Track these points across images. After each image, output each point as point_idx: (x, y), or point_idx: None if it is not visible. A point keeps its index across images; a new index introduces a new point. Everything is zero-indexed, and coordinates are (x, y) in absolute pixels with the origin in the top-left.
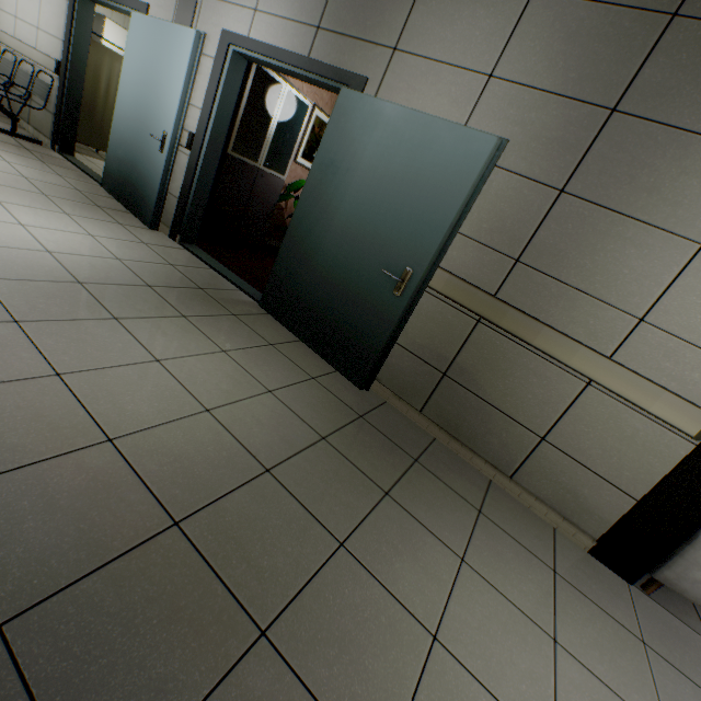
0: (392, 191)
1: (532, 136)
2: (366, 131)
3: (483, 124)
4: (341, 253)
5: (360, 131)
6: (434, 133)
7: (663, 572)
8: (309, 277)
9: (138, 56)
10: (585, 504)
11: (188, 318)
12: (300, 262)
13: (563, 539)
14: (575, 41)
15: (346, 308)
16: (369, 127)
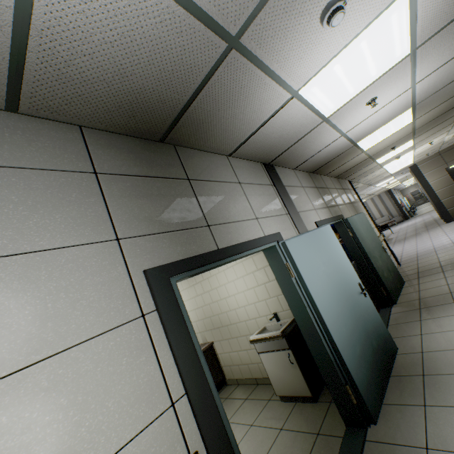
0: (368, 233)
1: (353, 211)
2: (357, 225)
3: (351, 213)
4: (380, 257)
5: (357, 226)
6: (360, 217)
7: (397, 258)
8: (386, 273)
9: (313, 264)
10: (394, 261)
11: (449, 292)
12: (382, 272)
13: (402, 267)
14: (343, 195)
15: (390, 268)
16: (356, 223)
